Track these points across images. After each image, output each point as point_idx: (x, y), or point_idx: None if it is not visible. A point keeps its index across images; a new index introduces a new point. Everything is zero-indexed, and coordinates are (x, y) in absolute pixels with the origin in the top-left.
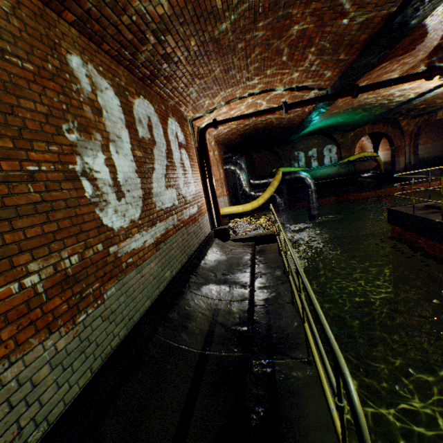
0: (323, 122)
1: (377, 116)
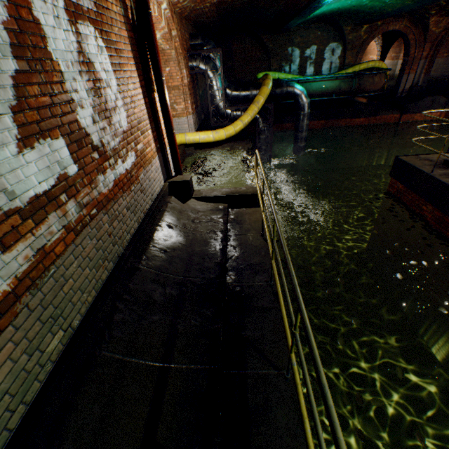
0: (342, 0)
1: (417, 4)
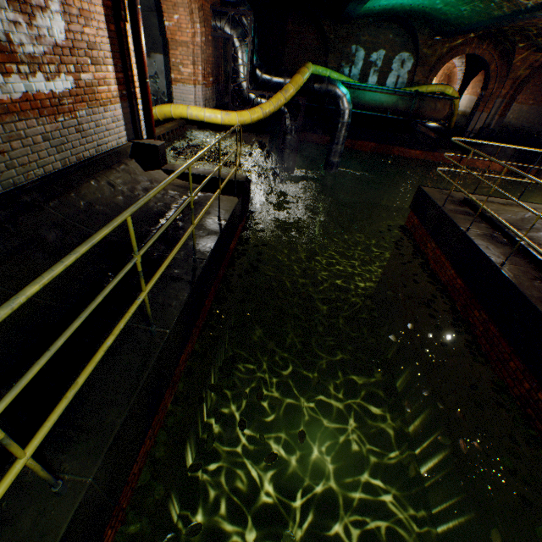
0: None
1: (493, 20)
